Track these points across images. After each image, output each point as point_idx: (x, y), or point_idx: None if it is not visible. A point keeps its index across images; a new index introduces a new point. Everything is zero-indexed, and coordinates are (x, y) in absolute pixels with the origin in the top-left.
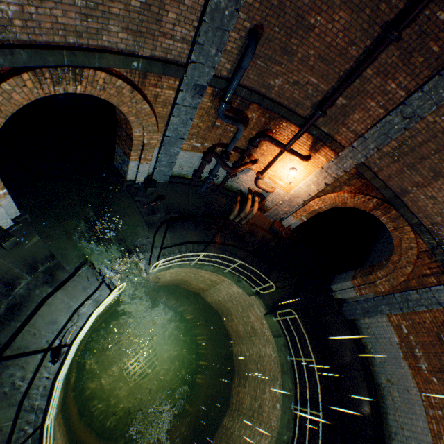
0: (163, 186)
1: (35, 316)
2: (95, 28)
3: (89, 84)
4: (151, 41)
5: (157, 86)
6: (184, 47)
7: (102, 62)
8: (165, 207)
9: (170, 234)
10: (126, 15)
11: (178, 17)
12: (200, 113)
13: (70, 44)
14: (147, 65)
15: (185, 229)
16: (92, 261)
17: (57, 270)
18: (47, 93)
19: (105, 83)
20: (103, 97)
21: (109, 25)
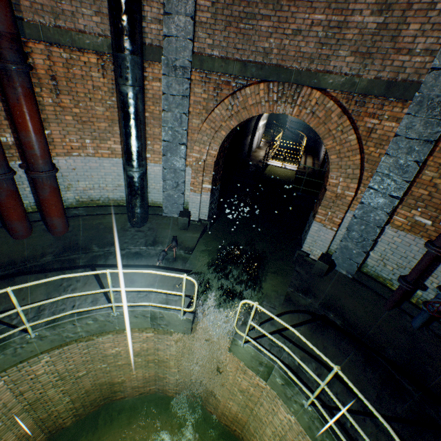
0: (341, 277)
1: (135, 268)
2: (326, 55)
3: (302, 104)
4: (379, 61)
5: (375, 116)
6: (424, 61)
7: (320, 82)
8: (326, 300)
9: (305, 330)
10: (358, 39)
11: (422, 27)
12: (438, 159)
13: (301, 70)
14: (366, 85)
15: (337, 348)
16: (207, 280)
17: (181, 260)
18: (270, 110)
19: (316, 104)
20: (311, 125)
21: (339, 51)
